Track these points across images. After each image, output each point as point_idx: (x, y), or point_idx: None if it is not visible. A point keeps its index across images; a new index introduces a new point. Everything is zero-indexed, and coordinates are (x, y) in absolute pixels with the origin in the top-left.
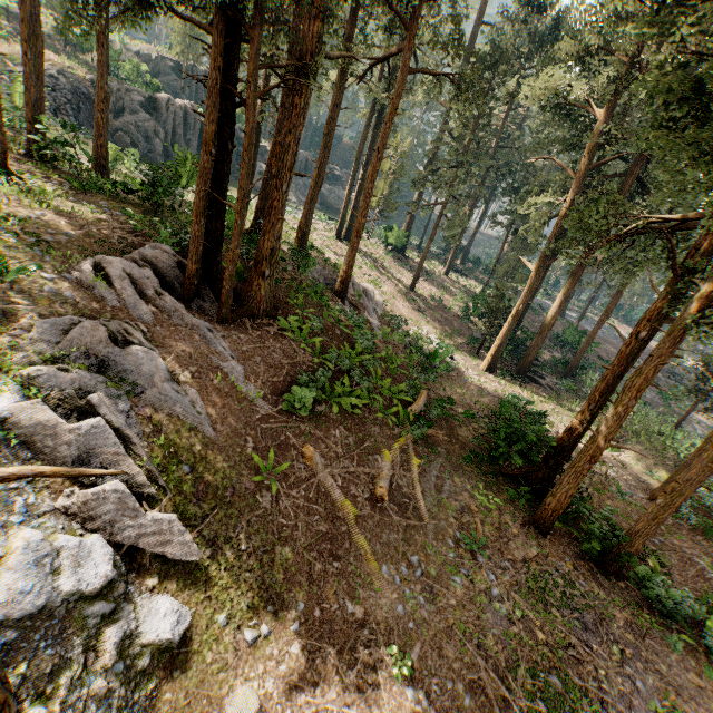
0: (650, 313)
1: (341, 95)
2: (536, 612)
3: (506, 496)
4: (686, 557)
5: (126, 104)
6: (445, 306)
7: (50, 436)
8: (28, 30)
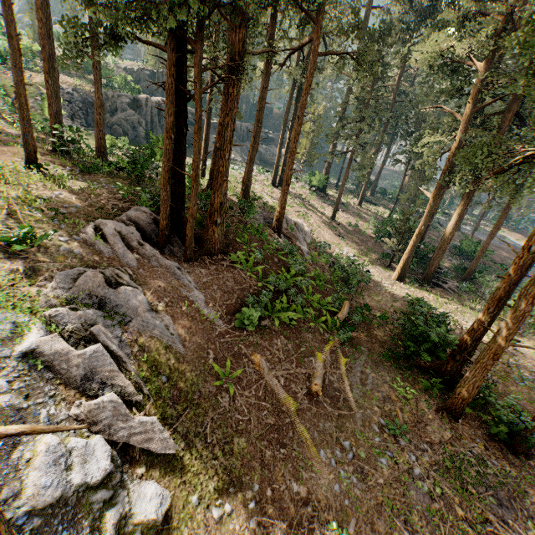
0: None
1: (267, 79)
2: (454, 489)
3: (420, 386)
4: None
5: (118, 105)
6: (360, 230)
7: (64, 360)
8: (48, 65)
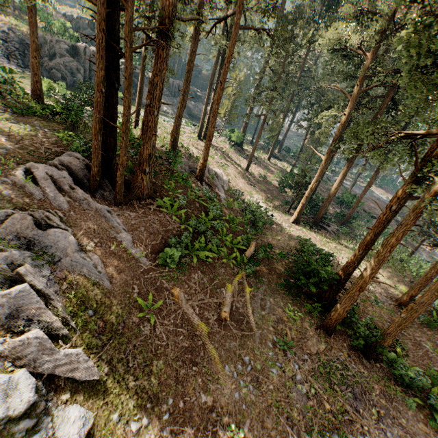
0: (399, 193)
1: (196, 45)
2: (324, 389)
3: (305, 309)
4: (417, 343)
5: (57, 50)
6: (268, 181)
7: None
8: None
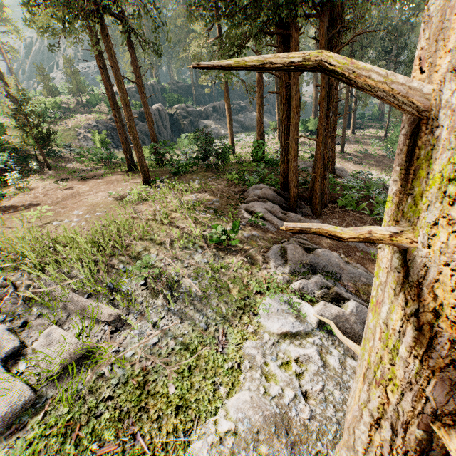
0: None
1: None
2: None
3: None
4: None
5: None
6: (369, 154)
7: (344, 321)
8: (111, 102)
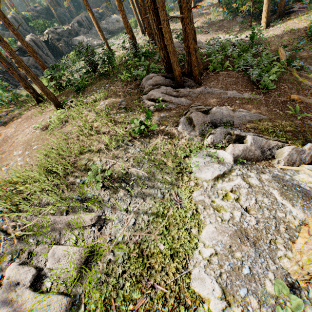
0: None
1: None
2: None
3: None
4: None
5: None
6: (212, 22)
7: (249, 152)
8: None
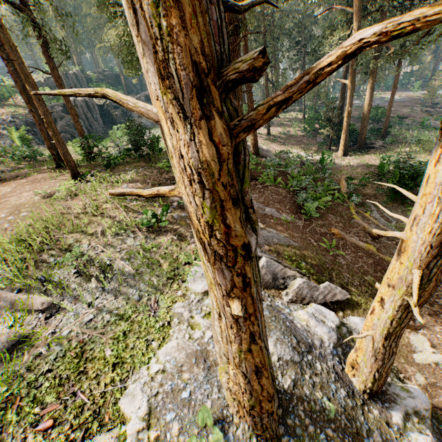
0: None
1: None
2: None
3: None
4: None
5: (55, 116)
6: (291, 135)
7: None
8: (25, 96)
